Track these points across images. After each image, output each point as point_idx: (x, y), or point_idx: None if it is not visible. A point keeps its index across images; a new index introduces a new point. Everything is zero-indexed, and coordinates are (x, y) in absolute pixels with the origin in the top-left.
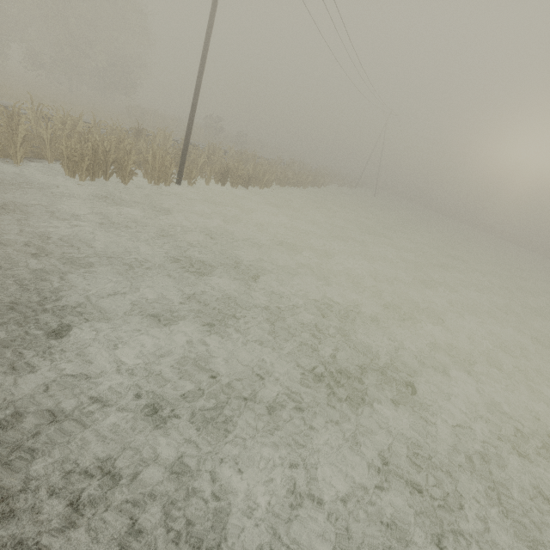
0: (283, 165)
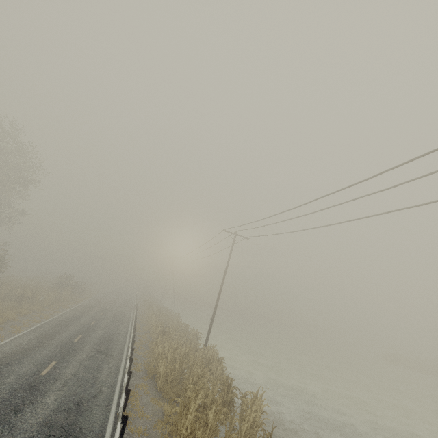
0: (158, 310)
